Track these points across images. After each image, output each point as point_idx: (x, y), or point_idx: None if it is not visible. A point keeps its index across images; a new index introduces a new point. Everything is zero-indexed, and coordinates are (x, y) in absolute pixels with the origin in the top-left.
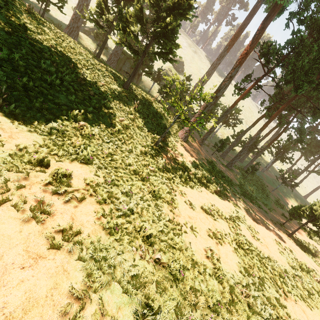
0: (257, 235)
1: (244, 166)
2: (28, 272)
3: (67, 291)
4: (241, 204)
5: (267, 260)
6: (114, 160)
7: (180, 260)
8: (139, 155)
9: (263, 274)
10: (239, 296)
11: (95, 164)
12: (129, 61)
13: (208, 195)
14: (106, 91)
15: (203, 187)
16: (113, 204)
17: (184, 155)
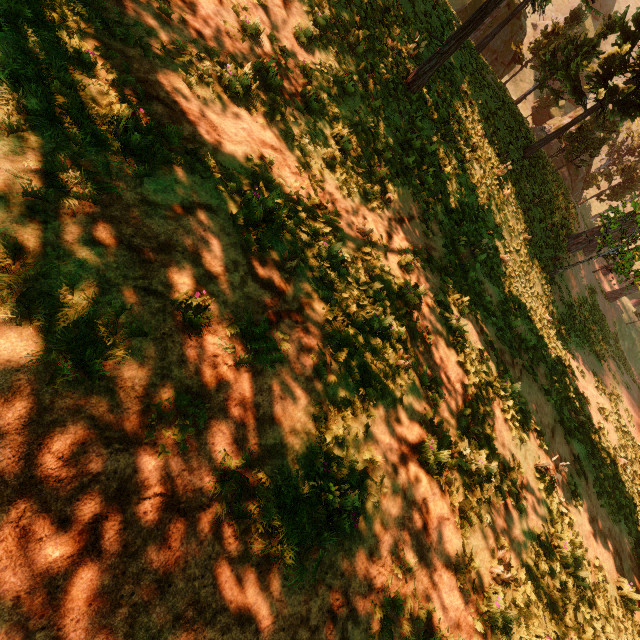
0: (632, 421)
1: (634, 294)
2: (546, 410)
3: (558, 424)
4: (619, 376)
5: (638, 448)
6: (529, 310)
7: (588, 424)
8: (538, 297)
9: (634, 456)
10: (619, 461)
11: (522, 317)
12: (511, 24)
13: (589, 357)
14: (509, 174)
15: (585, 344)
16: (548, 368)
17: (569, 287)
